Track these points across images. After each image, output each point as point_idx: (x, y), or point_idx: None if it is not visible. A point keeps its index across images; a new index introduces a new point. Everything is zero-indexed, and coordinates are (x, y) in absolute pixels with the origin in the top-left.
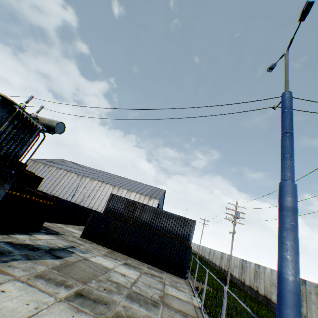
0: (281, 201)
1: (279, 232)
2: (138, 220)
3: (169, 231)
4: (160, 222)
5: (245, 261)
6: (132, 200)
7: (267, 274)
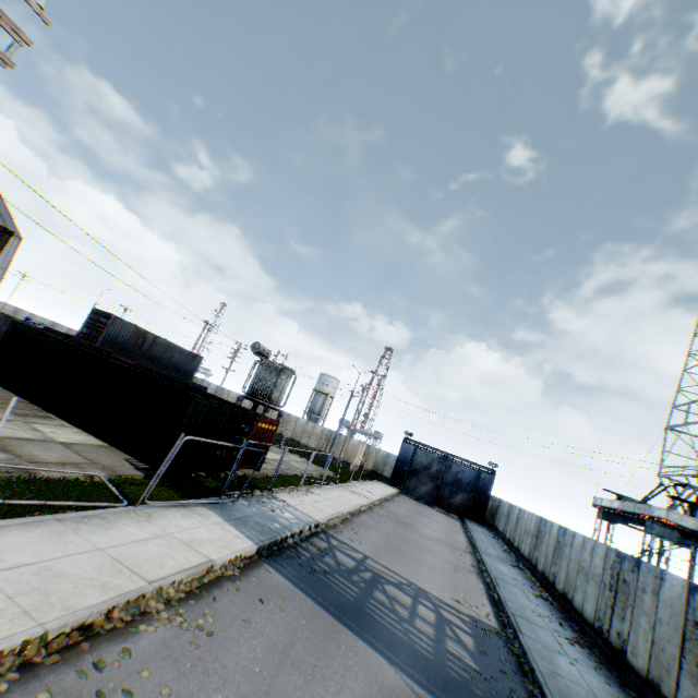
0: (342, 422)
1: (339, 428)
2: (147, 356)
3: (178, 368)
4: (171, 359)
5: (201, 380)
6: (144, 330)
7: (233, 396)
